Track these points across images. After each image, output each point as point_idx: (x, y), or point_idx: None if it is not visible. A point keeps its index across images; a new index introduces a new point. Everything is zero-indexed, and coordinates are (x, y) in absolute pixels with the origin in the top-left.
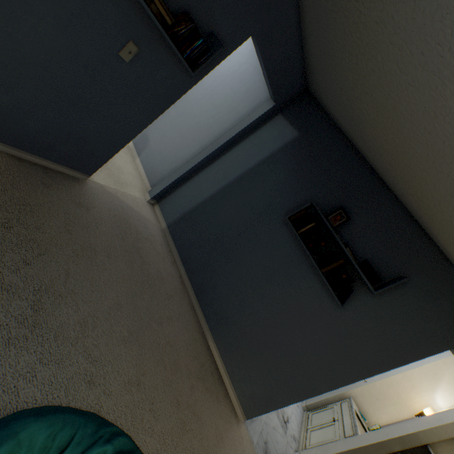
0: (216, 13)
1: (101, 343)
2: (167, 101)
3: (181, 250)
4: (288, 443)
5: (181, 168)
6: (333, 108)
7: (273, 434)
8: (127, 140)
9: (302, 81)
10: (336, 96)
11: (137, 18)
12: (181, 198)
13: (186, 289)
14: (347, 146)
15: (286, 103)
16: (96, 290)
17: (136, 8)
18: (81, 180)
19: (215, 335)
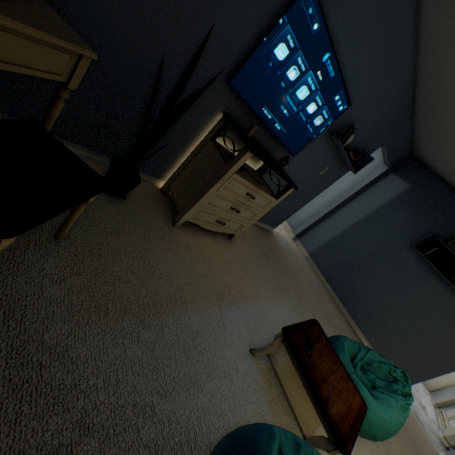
0: (368, 143)
1: (320, 321)
2: (329, 184)
3: (323, 270)
4: (430, 422)
5: (316, 214)
6: (438, 169)
7: (417, 409)
8: (301, 207)
9: (409, 152)
10: (442, 165)
11: (333, 158)
12: (317, 235)
13: (332, 297)
14: (453, 192)
15: (395, 165)
16: (306, 293)
17: (334, 155)
18: (271, 231)
19: (362, 329)
